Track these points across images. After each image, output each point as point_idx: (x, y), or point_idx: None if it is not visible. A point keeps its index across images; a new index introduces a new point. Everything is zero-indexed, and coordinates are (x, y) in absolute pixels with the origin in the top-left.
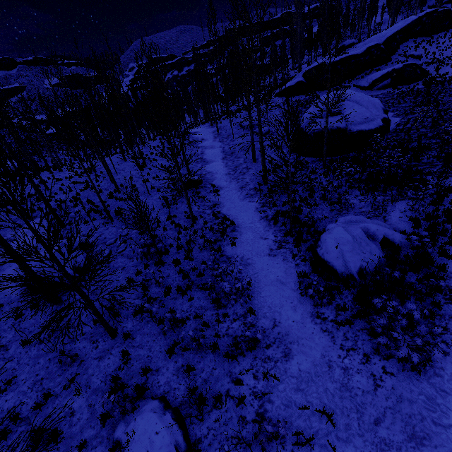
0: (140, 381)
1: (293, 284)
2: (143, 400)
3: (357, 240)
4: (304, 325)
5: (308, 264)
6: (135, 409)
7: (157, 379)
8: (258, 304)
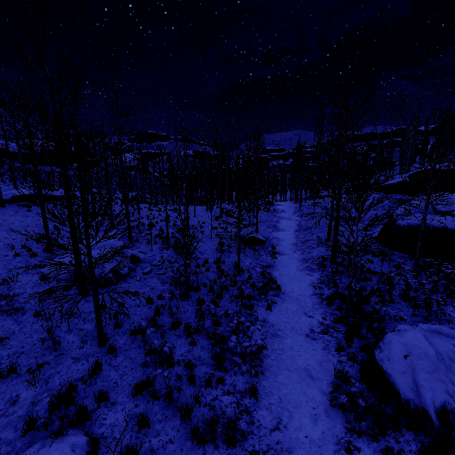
0: (90, 406)
1: (325, 383)
2: (75, 429)
3: (444, 359)
4: (320, 450)
5: (358, 367)
6: (62, 434)
7: (106, 414)
8: (267, 387)
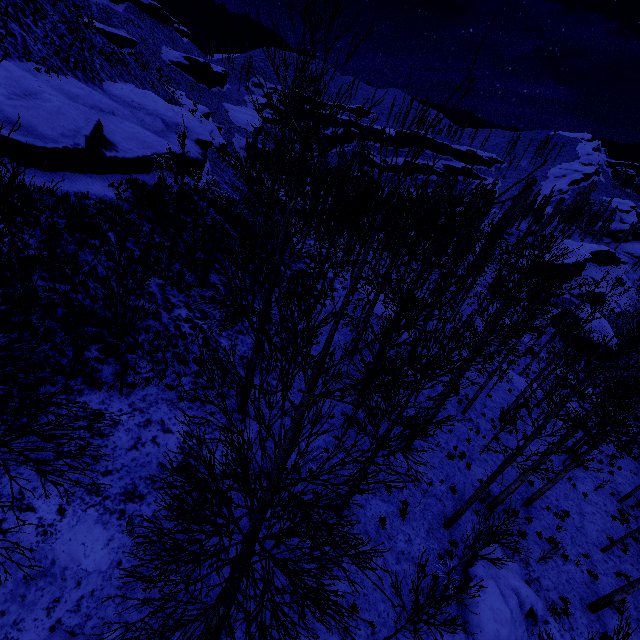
0: None
1: None
2: None
3: None
4: None
5: None
6: None
7: None
8: None
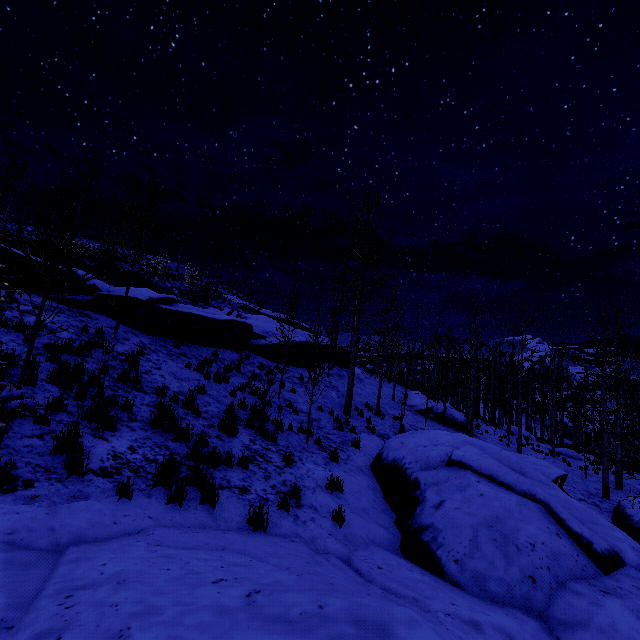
0: None
1: None
2: None
3: None
4: None
5: None
6: None
7: None
8: None
